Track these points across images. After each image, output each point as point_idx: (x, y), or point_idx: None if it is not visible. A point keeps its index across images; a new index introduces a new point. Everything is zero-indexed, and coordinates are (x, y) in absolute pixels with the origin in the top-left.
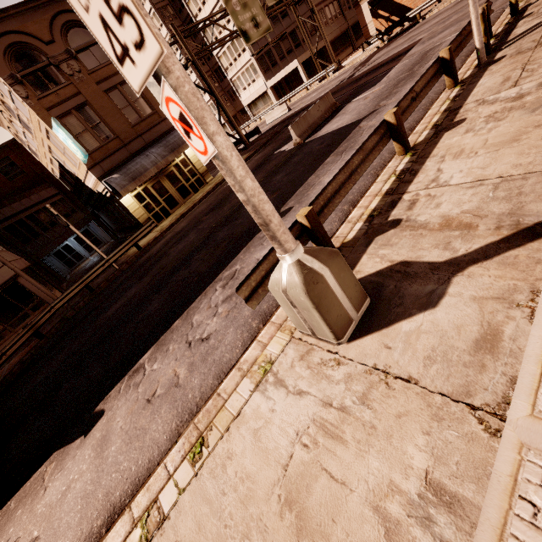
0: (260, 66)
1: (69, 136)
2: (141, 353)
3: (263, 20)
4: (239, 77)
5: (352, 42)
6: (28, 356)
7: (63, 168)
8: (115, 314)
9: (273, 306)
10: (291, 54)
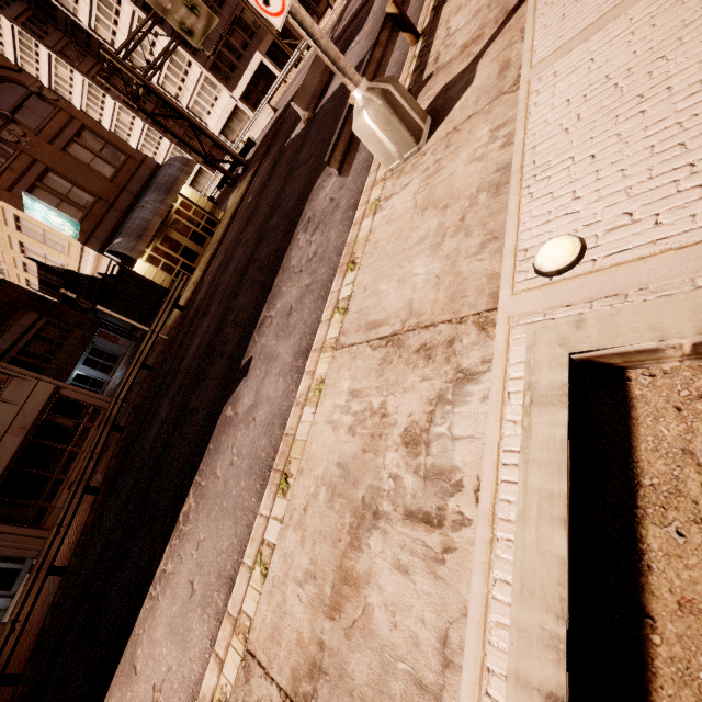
0: (217, 77)
1: (51, 208)
2: (257, 318)
3: (204, 11)
4: (196, 101)
5: (314, 10)
6: (118, 449)
7: (44, 269)
8: (200, 345)
9: (359, 197)
10: (248, 49)
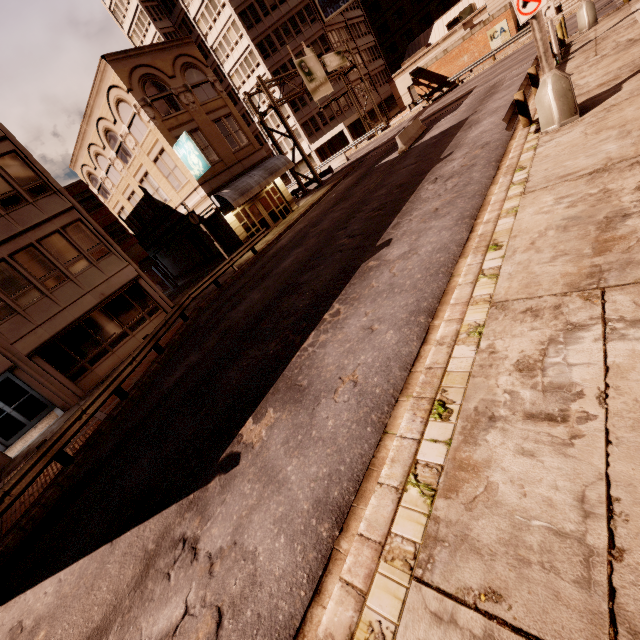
0: (304, 131)
1: (197, 149)
2: (386, 225)
3: (326, 82)
4: (281, 142)
5: (386, 113)
6: (182, 330)
7: (146, 200)
8: (298, 258)
9: (499, 158)
10: (334, 121)
